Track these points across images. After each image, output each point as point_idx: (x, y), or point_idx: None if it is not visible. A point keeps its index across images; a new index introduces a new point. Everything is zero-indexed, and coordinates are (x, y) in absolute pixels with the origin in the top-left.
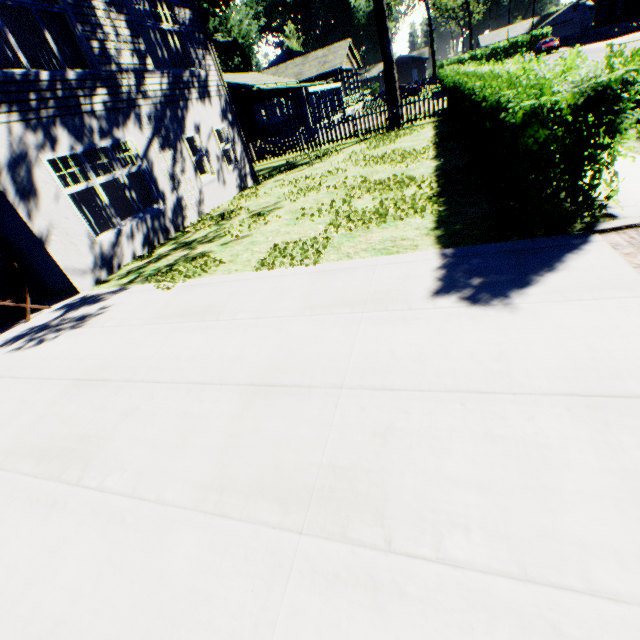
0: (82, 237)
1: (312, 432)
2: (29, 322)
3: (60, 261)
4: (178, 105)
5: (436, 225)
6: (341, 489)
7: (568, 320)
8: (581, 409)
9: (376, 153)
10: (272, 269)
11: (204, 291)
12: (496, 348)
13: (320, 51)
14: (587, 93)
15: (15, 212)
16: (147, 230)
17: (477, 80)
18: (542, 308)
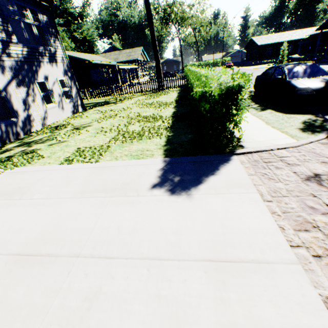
0: None
1: (43, 299)
2: None
3: None
4: (33, 63)
5: (166, 143)
6: None
7: (215, 206)
8: (212, 272)
9: (149, 101)
10: (70, 164)
11: (22, 176)
12: (177, 225)
13: (128, 50)
14: (224, 89)
15: None
16: (1, 133)
17: (191, 74)
18: (204, 198)
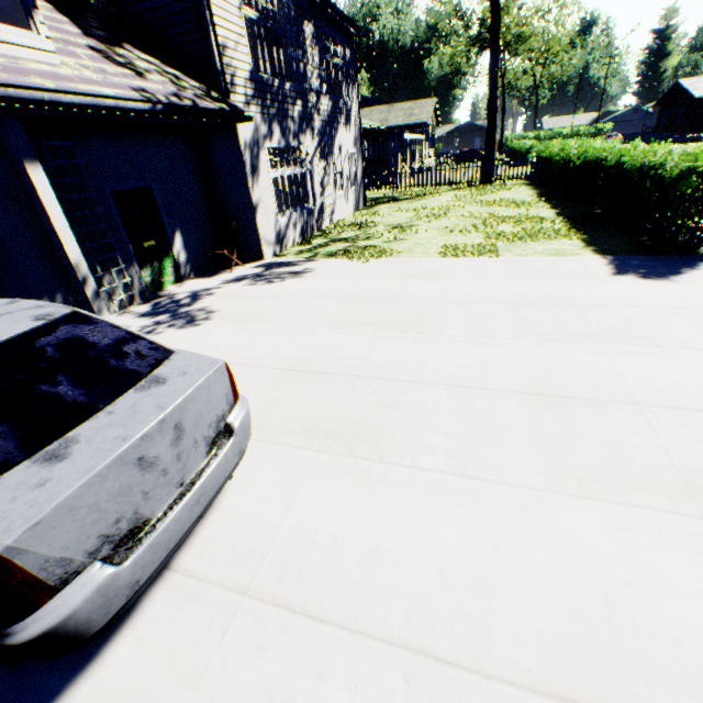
0: (273, 215)
1: (576, 318)
2: (233, 272)
3: (260, 229)
4: (333, 126)
5: (586, 245)
6: (614, 333)
7: None
8: None
9: (483, 199)
10: (458, 257)
11: (404, 265)
12: (674, 295)
13: (406, 103)
14: None
15: (245, 182)
16: (303, 223)
17: (602, 151)
18: (695, 283)
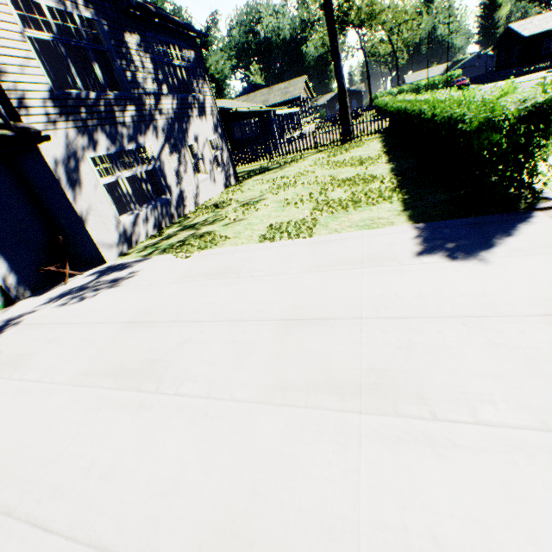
0: (111, 218)
1: (347, 348)
2: (67, 284)
3: (94, 236)
4: (183, 120)
5: (404, 208)
6: (383, 383)
7: (532, 268)
8: None
9: (336, 159)
10: (274, 241)
11: (219, 258)
12: (480, 288)
13: (282, 84)
14: (529, 108)
15: (65, 196)
16: (157, 215)
17: (423, 104)
18: (509, 261)
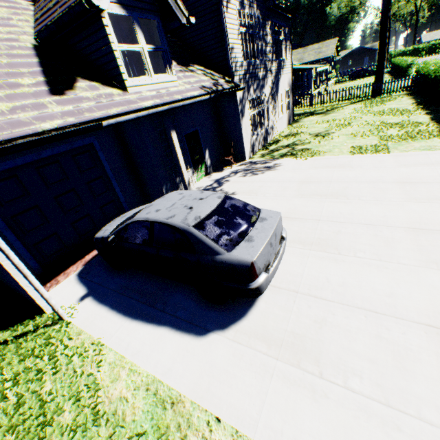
0: (249, 136)
1: None
2: (232, 168)
3: (244, 144)
4: (278, 77)
5: None
6: None
7: None
8: None
9: (375, 110)
10: (362, 154)
11: (329, 160)
12: None
13: (315, 45)
14: None
15: (238, 121)
16: (263, 137)
17: None
18: None
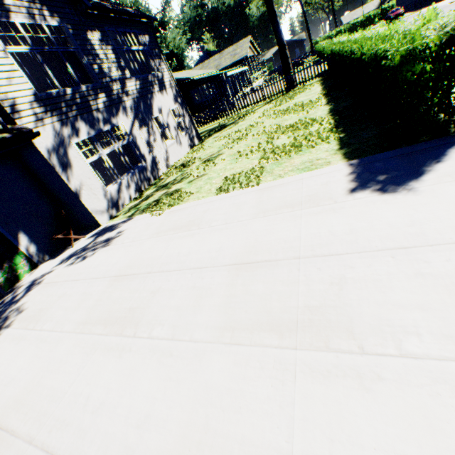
0: (99, 189)
1: (286, 287)
2: (73, 247)
3: (88, 206)
4: (147, 97)
5: (340, 147)
6: (317, 320)
7: None
8: None
9: (282, 108)
10: (228, 192)
11: (184, 212)
12: (408, 218)
13: (230, 47)
14: (449, 33)
15: (60, 178)
16: (137, 181)
17: (353, 44)
18: (438, 188)
